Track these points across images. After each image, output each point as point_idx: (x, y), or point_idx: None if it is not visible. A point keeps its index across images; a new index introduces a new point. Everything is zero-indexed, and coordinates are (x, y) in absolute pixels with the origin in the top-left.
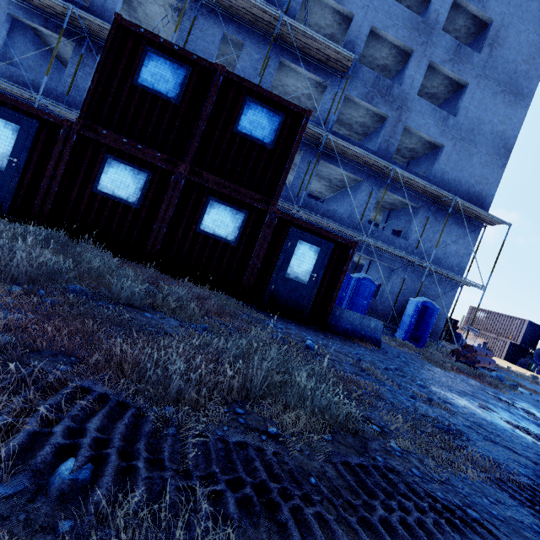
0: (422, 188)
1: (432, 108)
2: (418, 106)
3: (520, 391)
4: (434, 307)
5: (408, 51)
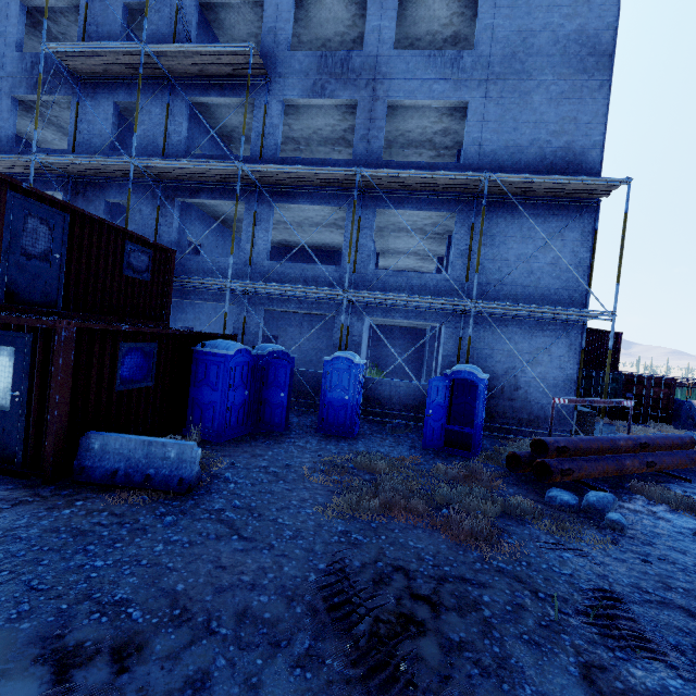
0: (434, 183)
1: (426, 56)
2: (401, 65)
3: (633, 535)
4: (475, 378)
5: None
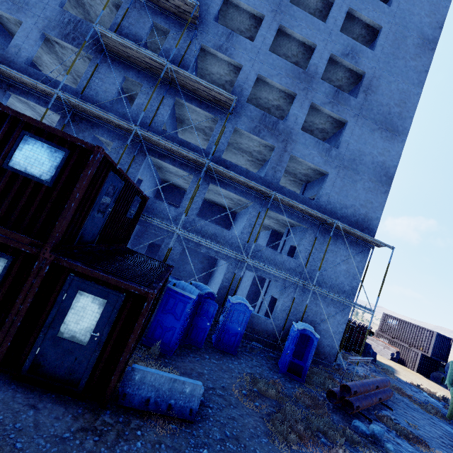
0: (306, 211)
1: (315, 141)
2: (303, 139)
3: None
4: (313, 336)
5: (292, 95)
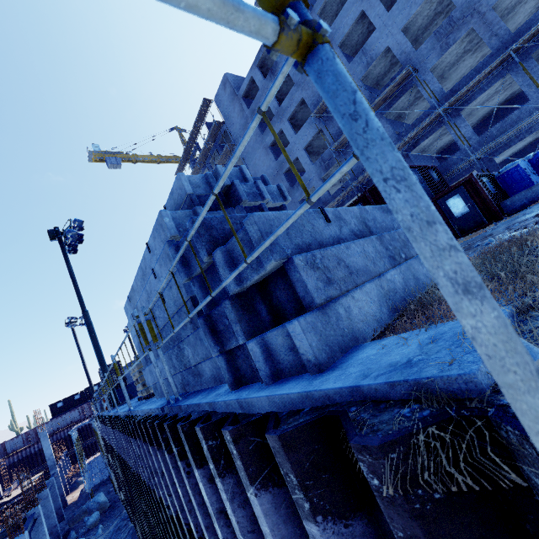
0: None
1: None
2: None
3: None
4: None
5: None
